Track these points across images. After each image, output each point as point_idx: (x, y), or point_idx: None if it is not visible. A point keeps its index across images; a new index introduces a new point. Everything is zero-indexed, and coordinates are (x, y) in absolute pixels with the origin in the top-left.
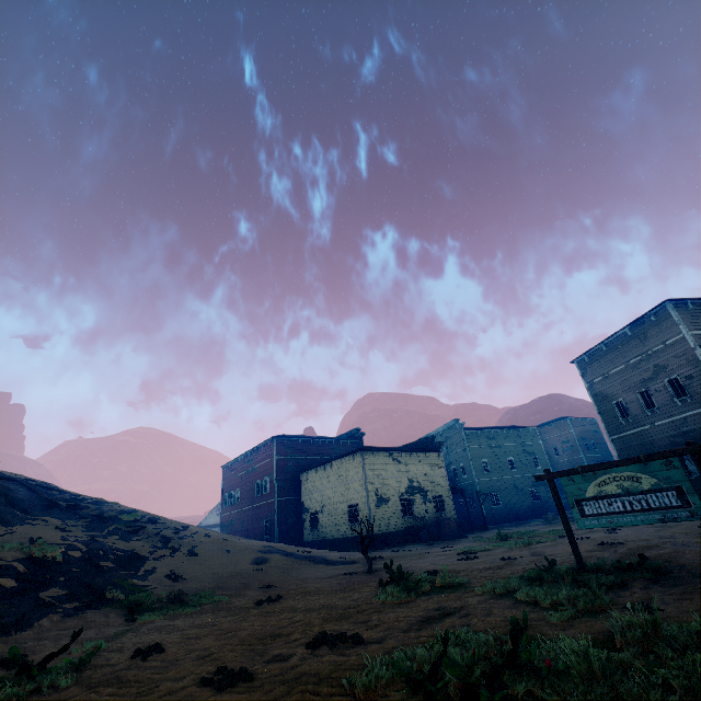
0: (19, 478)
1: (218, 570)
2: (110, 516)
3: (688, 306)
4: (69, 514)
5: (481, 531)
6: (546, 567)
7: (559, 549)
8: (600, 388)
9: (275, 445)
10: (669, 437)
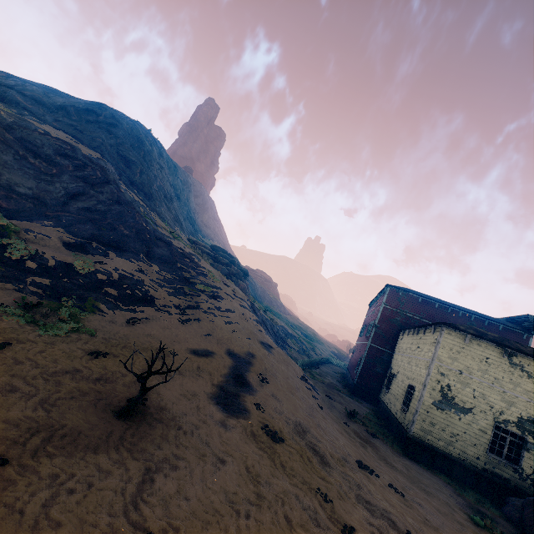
0: (176, 246)
1: (162, 335)
2: (192, 281)
3: None
4: (172, 270)
5: None
6: None
7: None
8: None
9: (386, 293)
10: None
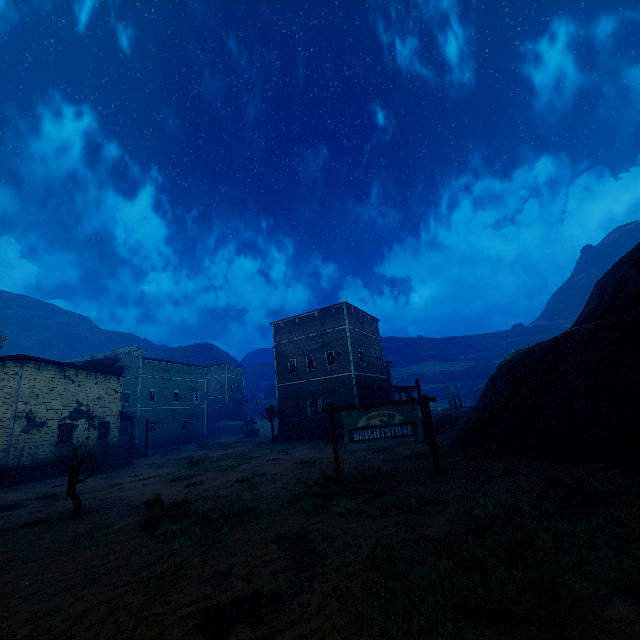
0: None
1: None
2: None
3: (352, 310)
4: None
5: (141, 458)
6: (318, 484)
7: (271, 468)
8: (284, 348)
9: None
10: (315, 390)
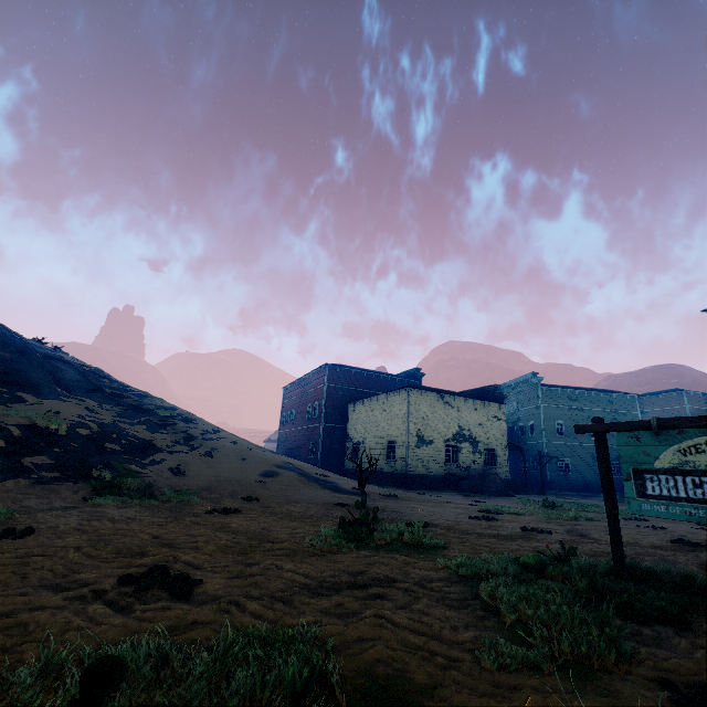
0: (75, 362)
1: (222, 473)
2: (147, 408)
3: None
4: (109, 400)
5: (535, 494)
6: (559, 555)
7: None
8: None
9: (327, 372)
10: None
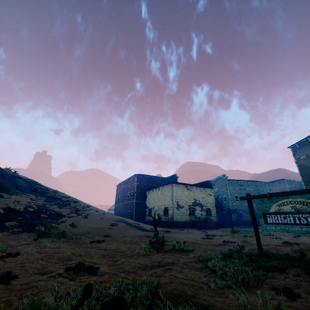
0: (24, 178)
1: (93, 225)
2: (57, 197)
3: None
4: (40, 194)
5: (228, 227)
6: (238, 250)
7: None
8: (303, 162)
9: (136, 177)
10: None
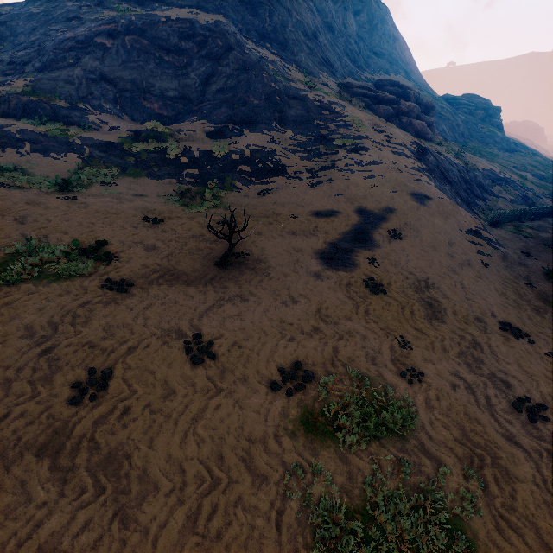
0: (312, 99)
1: (287, 202)
2: (330, 138)
3: None
4: (307, 131)
5: None
6: None
7: None
8: None
9: None
10: None
